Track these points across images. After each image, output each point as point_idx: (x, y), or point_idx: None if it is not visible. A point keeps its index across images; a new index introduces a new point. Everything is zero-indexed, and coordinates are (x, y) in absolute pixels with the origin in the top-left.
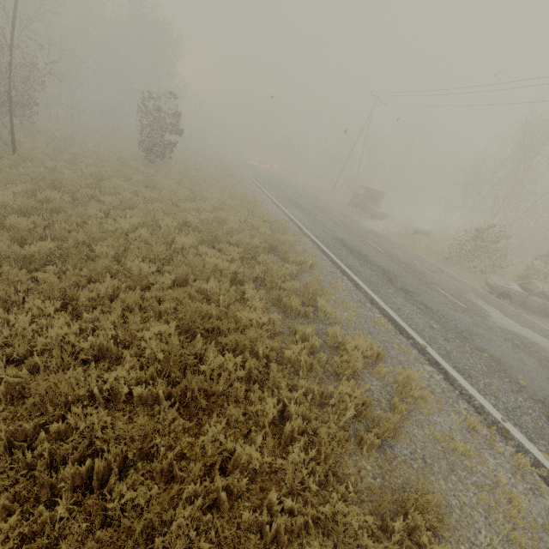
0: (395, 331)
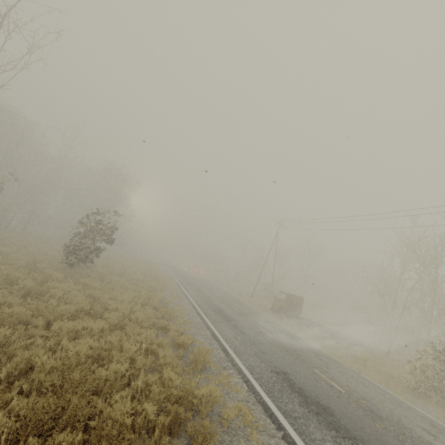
0: None
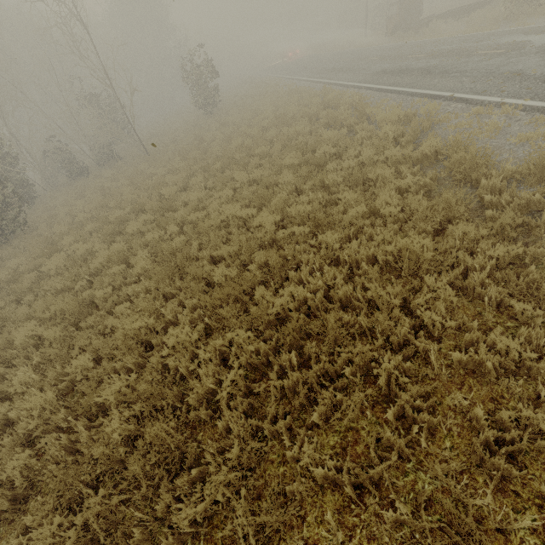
0: (430, 101)
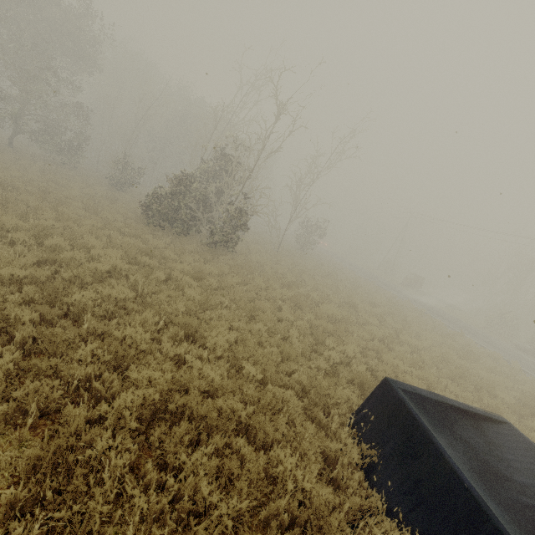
0: None
